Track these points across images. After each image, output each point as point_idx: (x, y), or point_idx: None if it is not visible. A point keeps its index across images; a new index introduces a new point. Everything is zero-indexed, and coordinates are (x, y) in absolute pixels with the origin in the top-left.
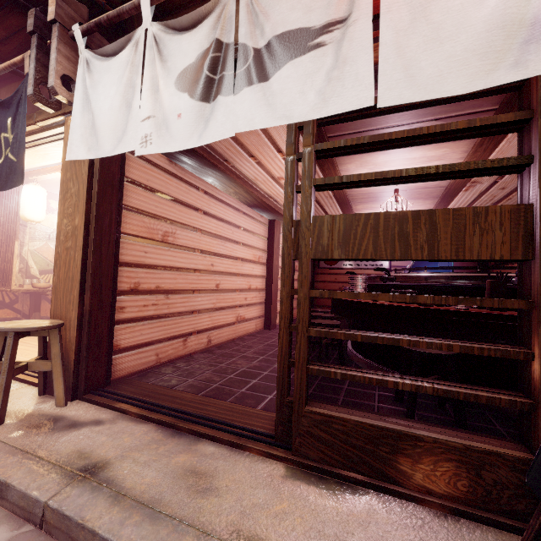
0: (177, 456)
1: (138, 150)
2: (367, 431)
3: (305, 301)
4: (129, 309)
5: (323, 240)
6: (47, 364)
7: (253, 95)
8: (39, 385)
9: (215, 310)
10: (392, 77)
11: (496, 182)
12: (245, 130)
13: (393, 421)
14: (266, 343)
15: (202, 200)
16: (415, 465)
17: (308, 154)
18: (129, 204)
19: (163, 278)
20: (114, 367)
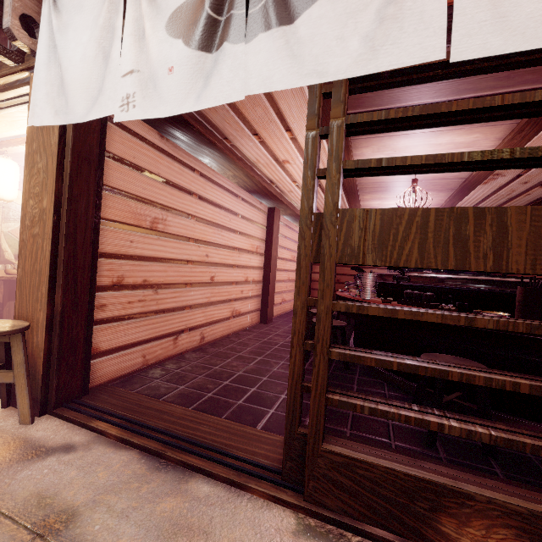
0: (164, 500)
1: (117, 115)
2: (400, 481)
3: (327, 316)
4: (111, 307)
5: (352, 240)
6: (8, 375)
7: (271, 43)
8: (1, 397)
9: (210, 305)
10: (474, 17)
11: (520, 175)
12: (259, 91)
13: (432, 468)
14: (263, 340)
15: (197, 183)
16: (461, 528)
17: (337, 128)
18: (111, 184)
19: (151, 271)
20: (93, 373)
